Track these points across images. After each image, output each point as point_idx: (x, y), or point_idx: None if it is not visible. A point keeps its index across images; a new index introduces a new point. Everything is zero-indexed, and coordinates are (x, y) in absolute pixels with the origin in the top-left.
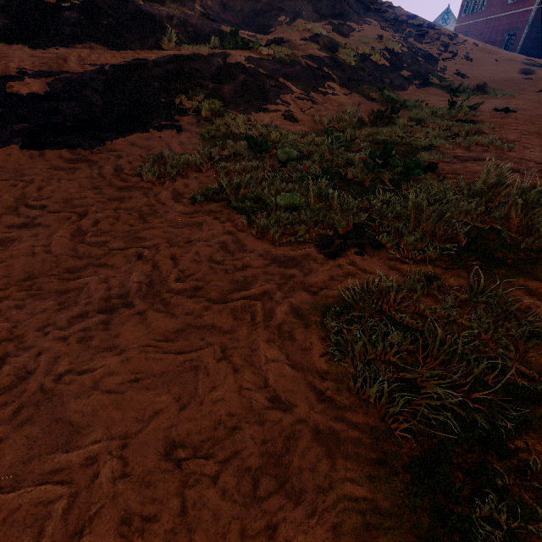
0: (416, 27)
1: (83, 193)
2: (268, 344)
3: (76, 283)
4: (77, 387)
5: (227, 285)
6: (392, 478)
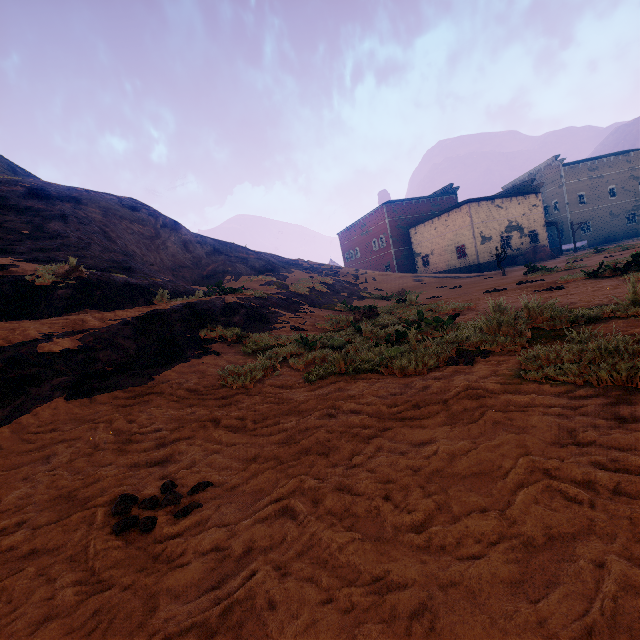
0: (329, 269)
1: (187, 410)
2: (517, 395)
3: (307, 442)
4: (441, 462)
5: (432, 397)
6: None
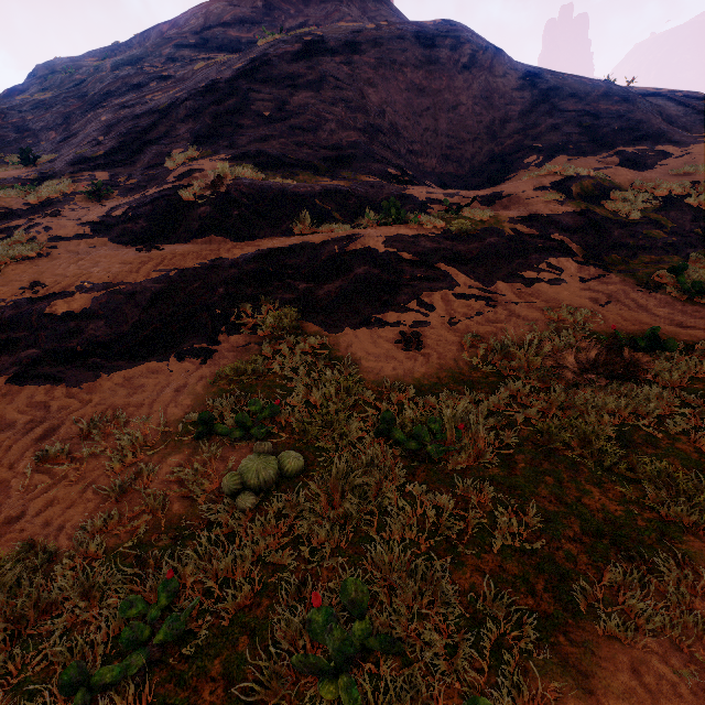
0: None
1: None
2: None
3: None
4: None
5: None
6: None
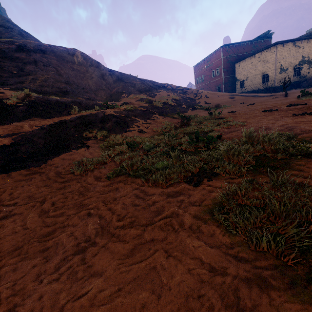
0: (181, 90)
1: (40, 190)
2: (190, 238)
3: (52, 241)
4: (78, 310)
5: (149, 215)
6: (305, 291)
